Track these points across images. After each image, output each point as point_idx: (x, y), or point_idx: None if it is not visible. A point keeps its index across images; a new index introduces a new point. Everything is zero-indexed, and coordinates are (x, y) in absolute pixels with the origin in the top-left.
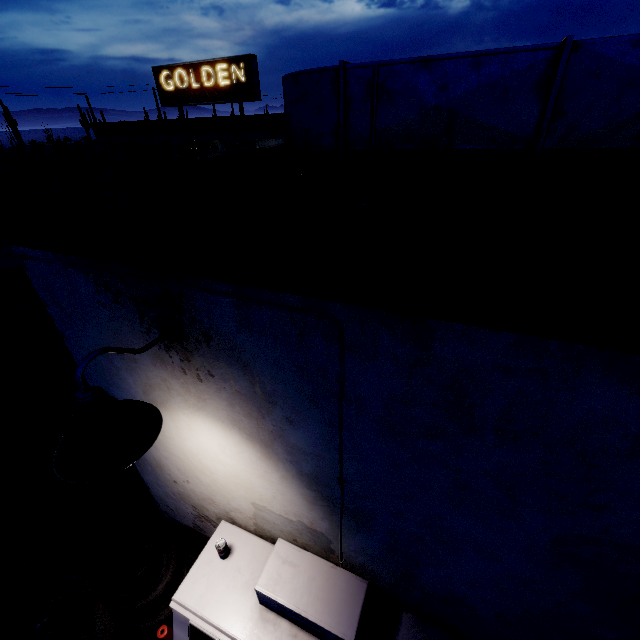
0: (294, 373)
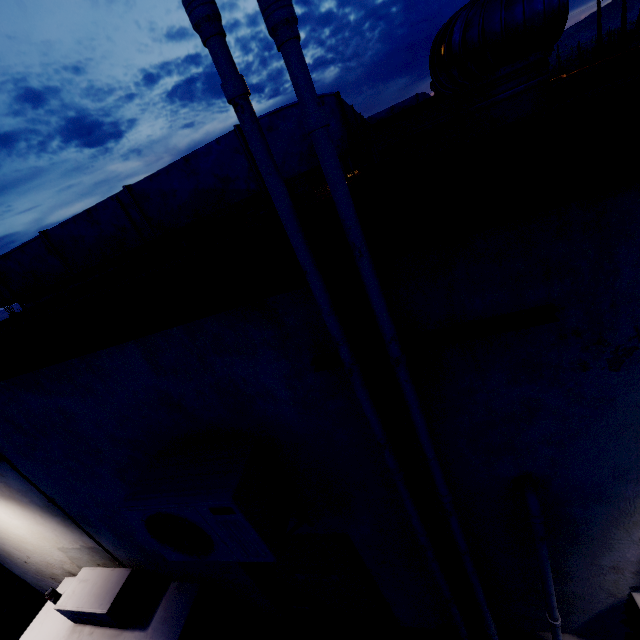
0: None
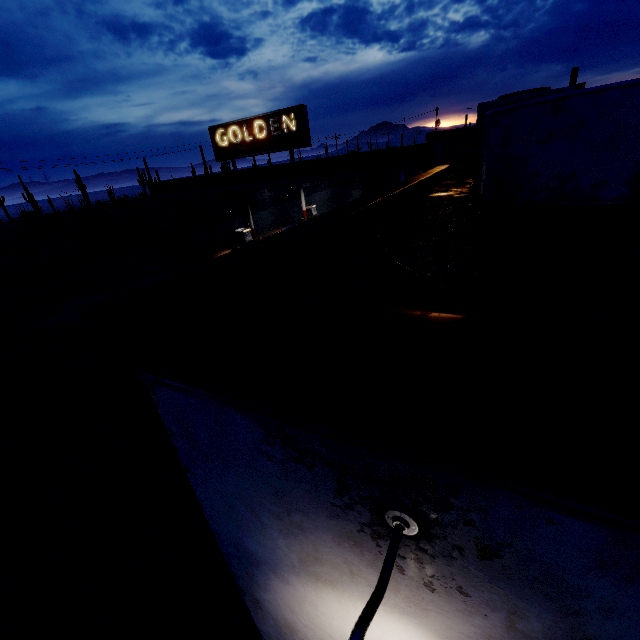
0: None
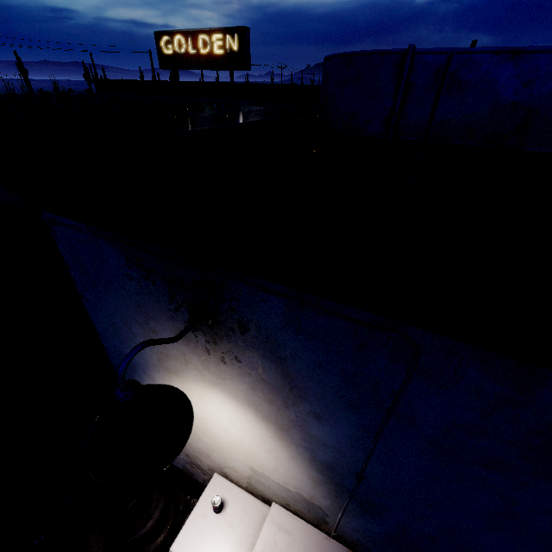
0: (338, 379)
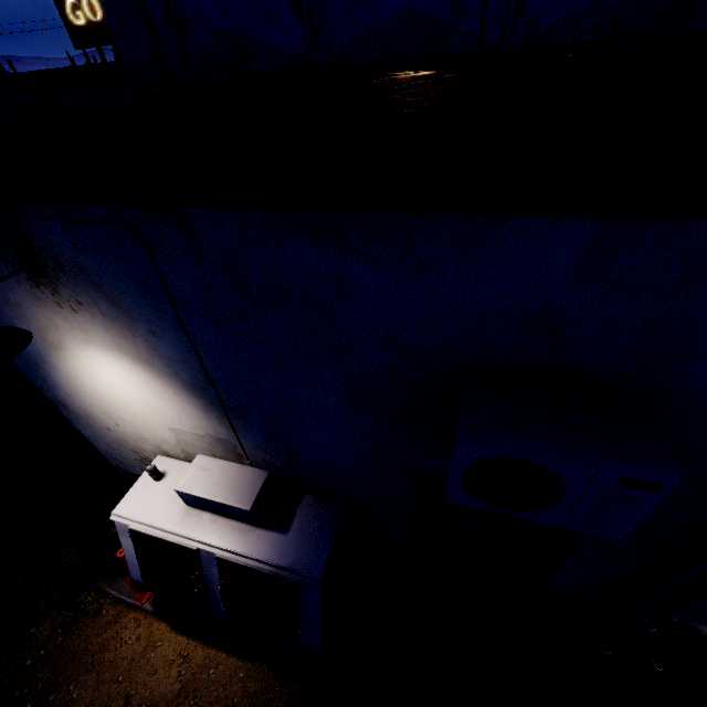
0: (133, 284)
